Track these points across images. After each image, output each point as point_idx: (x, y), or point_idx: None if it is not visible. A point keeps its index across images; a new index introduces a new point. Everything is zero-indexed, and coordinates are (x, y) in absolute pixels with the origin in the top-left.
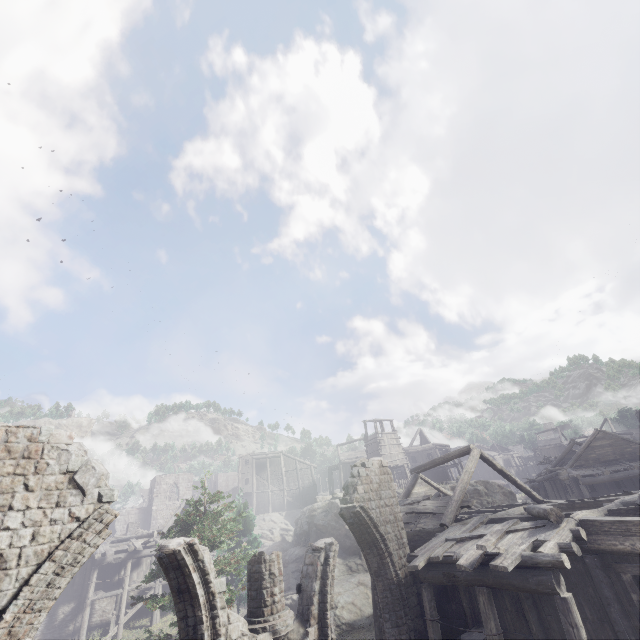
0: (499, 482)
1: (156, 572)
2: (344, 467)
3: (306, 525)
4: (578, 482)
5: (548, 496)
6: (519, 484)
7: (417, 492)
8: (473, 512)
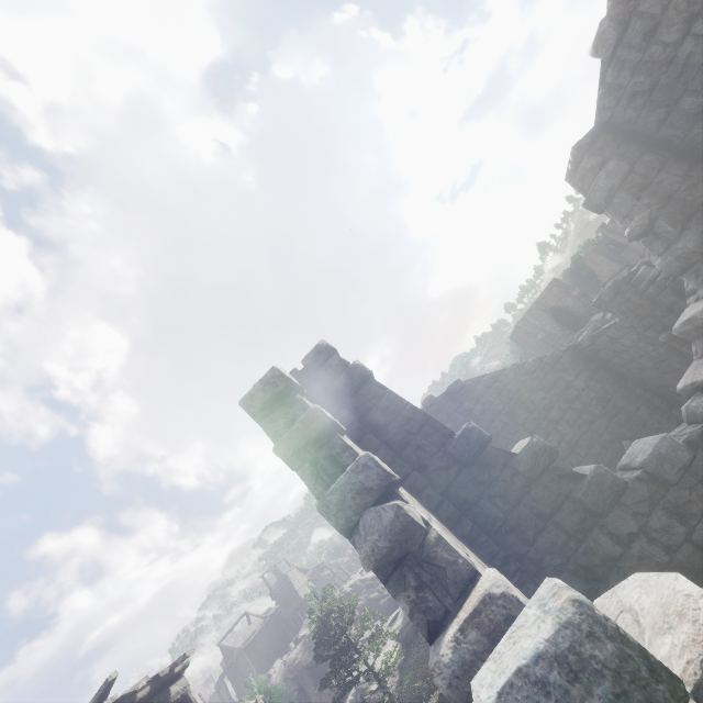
0: None
1: (338, 657)
2: (247, 652)
3: (290, 687)
4: None
5: None
6: None
7: None
8: None
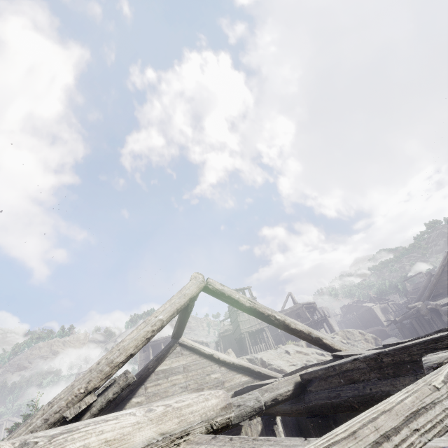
0: (376, 328)
1: None
2: (223, 339)
3: None
4: (440, 313)
5: (419, 334)
6: (294, 329)
7: (168, 368)
8: (248, 389)
